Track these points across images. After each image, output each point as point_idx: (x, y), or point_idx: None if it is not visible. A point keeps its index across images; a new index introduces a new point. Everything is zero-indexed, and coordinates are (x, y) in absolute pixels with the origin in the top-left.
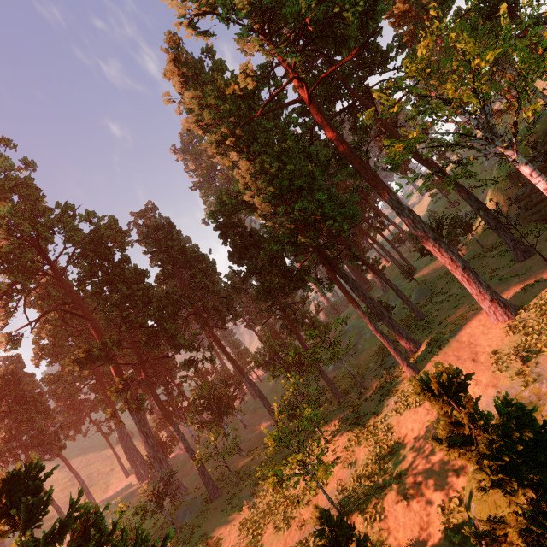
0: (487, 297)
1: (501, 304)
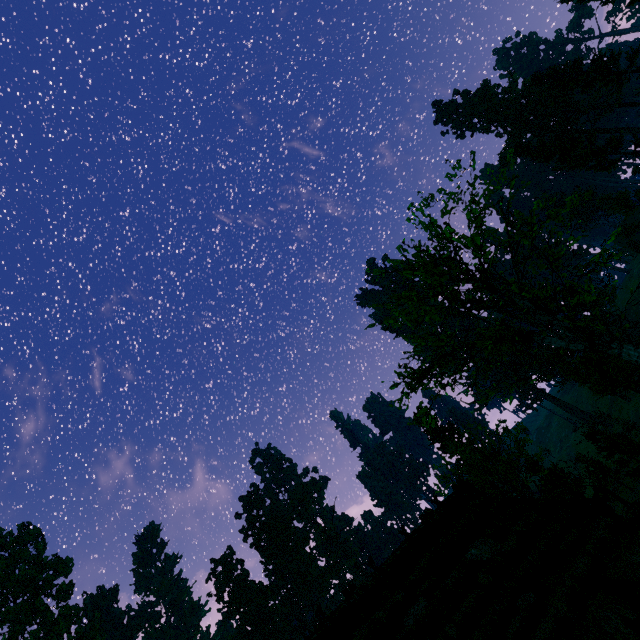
0: None
1: None
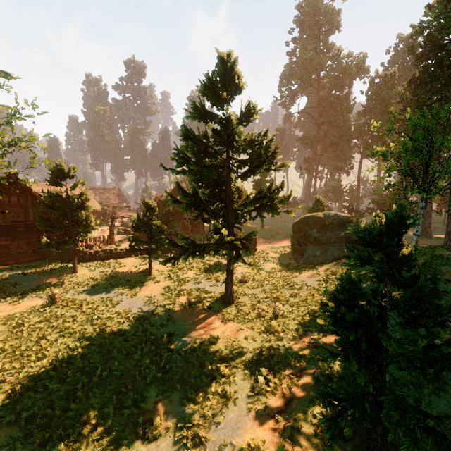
0: (448, 229)
1: (449, 237)
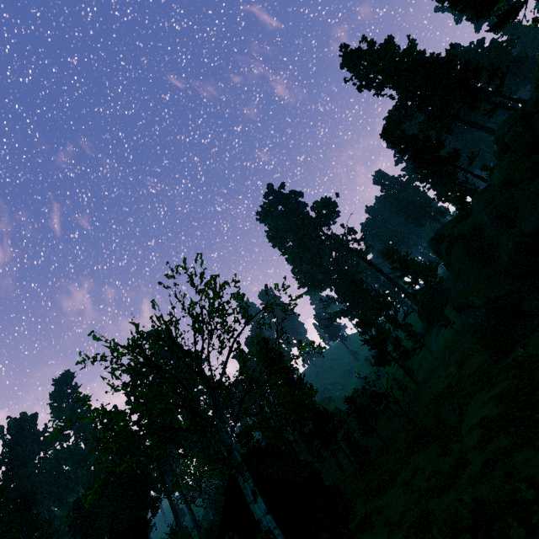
0: None
1: None
